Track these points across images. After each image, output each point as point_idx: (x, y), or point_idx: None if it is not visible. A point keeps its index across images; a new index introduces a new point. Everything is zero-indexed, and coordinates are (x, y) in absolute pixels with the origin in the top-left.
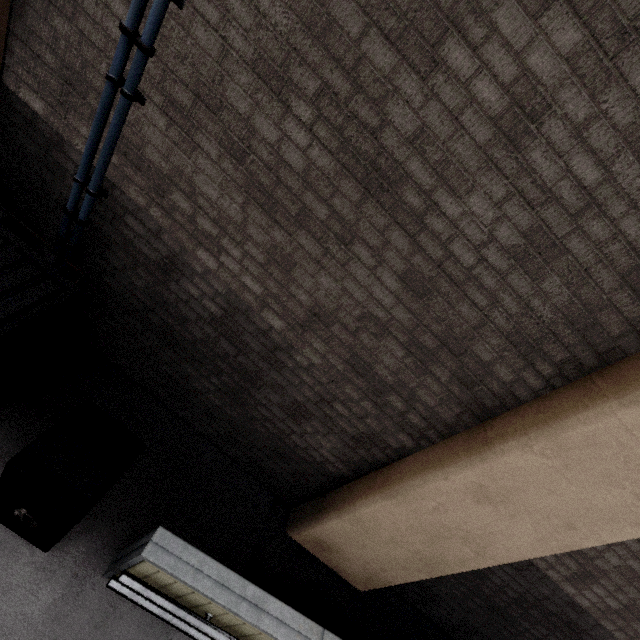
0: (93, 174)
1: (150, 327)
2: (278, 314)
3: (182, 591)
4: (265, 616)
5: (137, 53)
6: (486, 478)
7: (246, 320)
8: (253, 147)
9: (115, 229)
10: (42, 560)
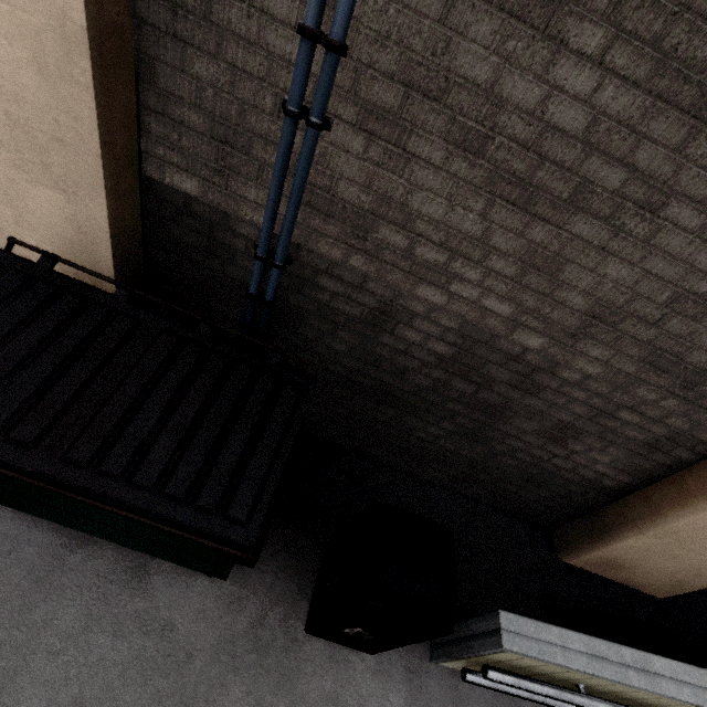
0: (279, 243)
1: (359, 390)
2: (536, 331)
3: (549, 671)
4: (658, 679)
5: (327, 59)
6: None
7: (489, 350)
8: (500, 125)
9: (305, 297)
10: (373, 663)
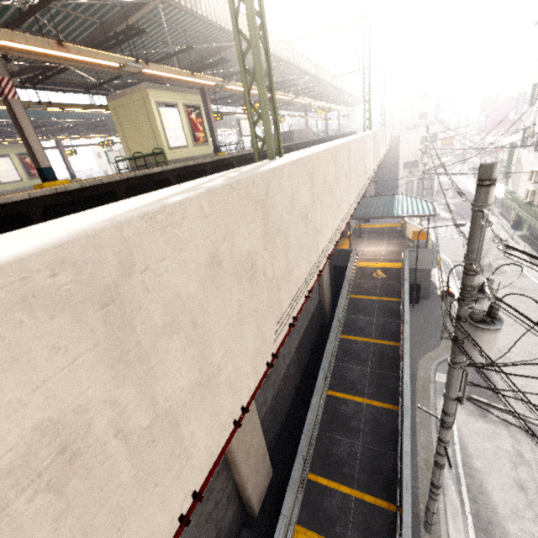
0: None
1: None
2: None
3: None
4: None
5: None
6: (243, 460)
7: None
8: None
9: None
10: None
